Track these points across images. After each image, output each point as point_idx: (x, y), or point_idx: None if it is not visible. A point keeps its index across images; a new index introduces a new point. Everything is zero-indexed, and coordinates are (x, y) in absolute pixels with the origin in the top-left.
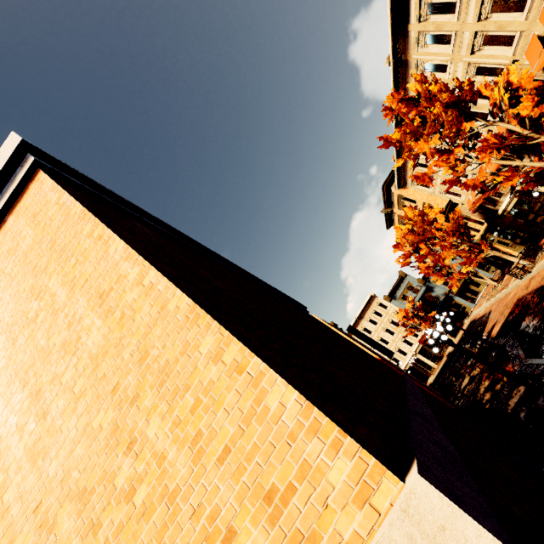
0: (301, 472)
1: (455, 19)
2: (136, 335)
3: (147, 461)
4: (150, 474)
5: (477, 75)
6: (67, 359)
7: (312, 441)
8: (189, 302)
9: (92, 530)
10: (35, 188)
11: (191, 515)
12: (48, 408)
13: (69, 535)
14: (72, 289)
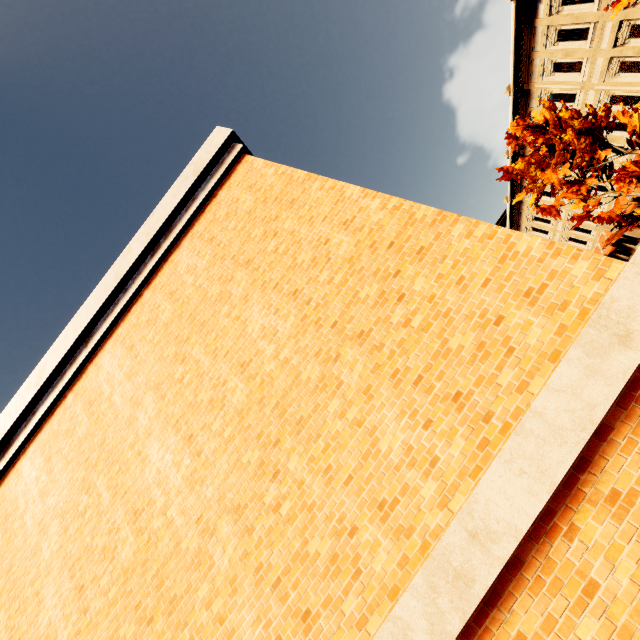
0: (550, 276)
1: (587, 46)
2: (388, 238)
3: (418, 303)
4: (422, 308)
5: (610, 104)
6: (320, 266)
7: (556, 259)
8: (435, 210)
9: (376, 350)
10: (244, 168)
11: (464, 319)
12: (310, 298)
13: (355, 358)
14: (312, 225)
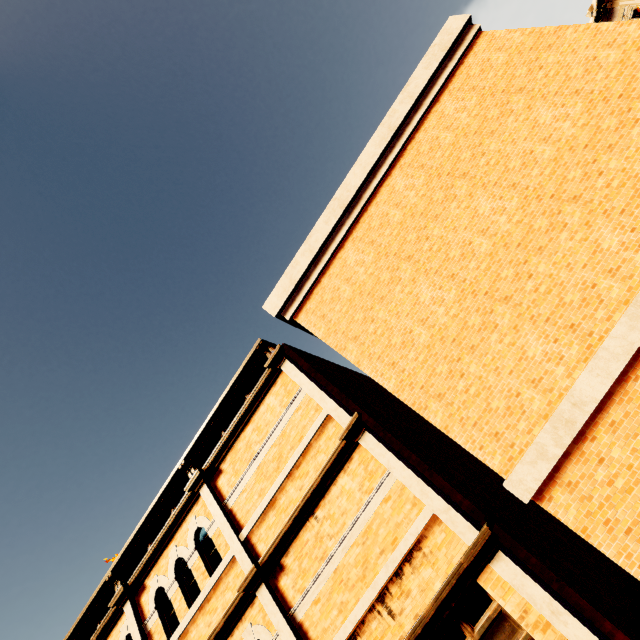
0: None
1: None
2: None
3: None
4: None
5: None
6: (594, 72)
7: None
8: None
9: None
10: (485, 40)
11: None
12: (592, 90)
13: None
14: (575, 54)
